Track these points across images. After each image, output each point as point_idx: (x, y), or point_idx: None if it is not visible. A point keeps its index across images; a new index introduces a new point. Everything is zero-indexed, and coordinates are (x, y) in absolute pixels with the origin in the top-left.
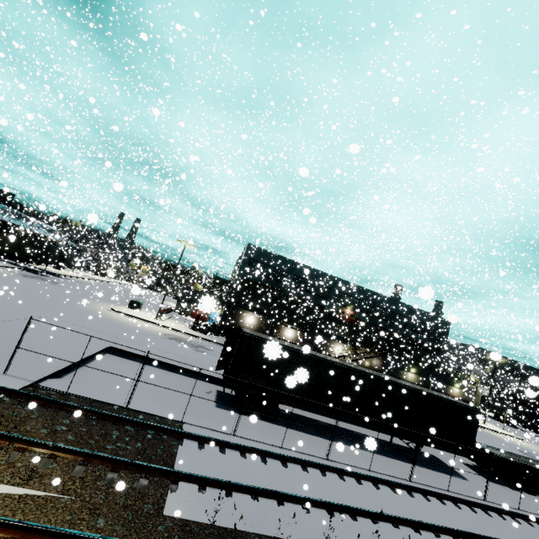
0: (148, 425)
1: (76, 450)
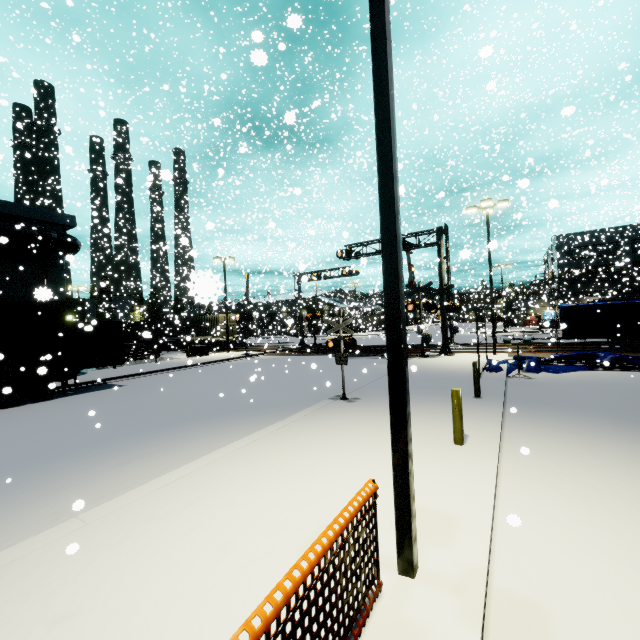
0: (571, 343)
1: (554, 344)
